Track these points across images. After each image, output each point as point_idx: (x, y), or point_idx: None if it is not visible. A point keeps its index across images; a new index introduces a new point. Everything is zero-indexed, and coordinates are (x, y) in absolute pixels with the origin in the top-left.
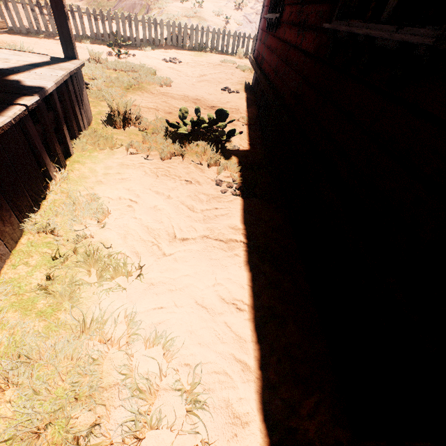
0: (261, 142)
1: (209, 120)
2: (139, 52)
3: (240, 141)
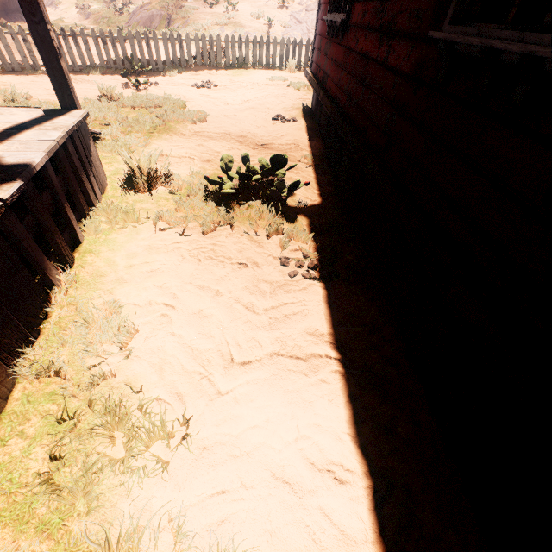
0: (334, 190)
1: (261, 168)
2: (163, 79)
3: (306, 191)
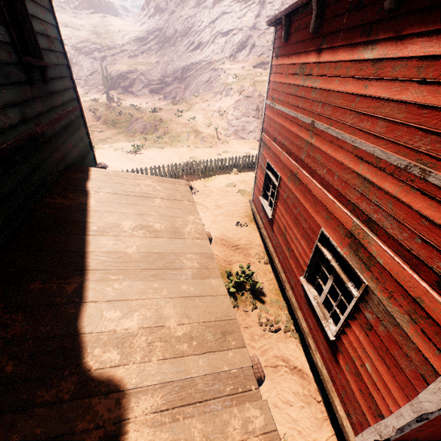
0: (272, 277)
1: (242, 272)
2: None
3: (261, 279)
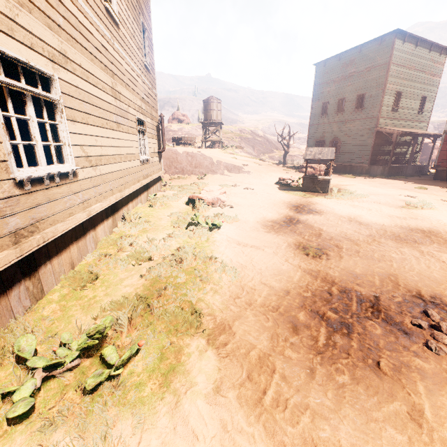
0: None
1: None
2: None
3: None
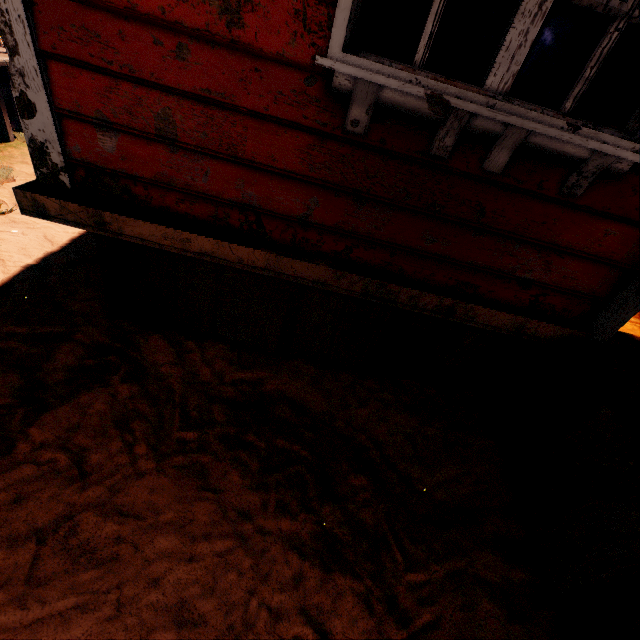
0: None
1: None
2: None
3: None
